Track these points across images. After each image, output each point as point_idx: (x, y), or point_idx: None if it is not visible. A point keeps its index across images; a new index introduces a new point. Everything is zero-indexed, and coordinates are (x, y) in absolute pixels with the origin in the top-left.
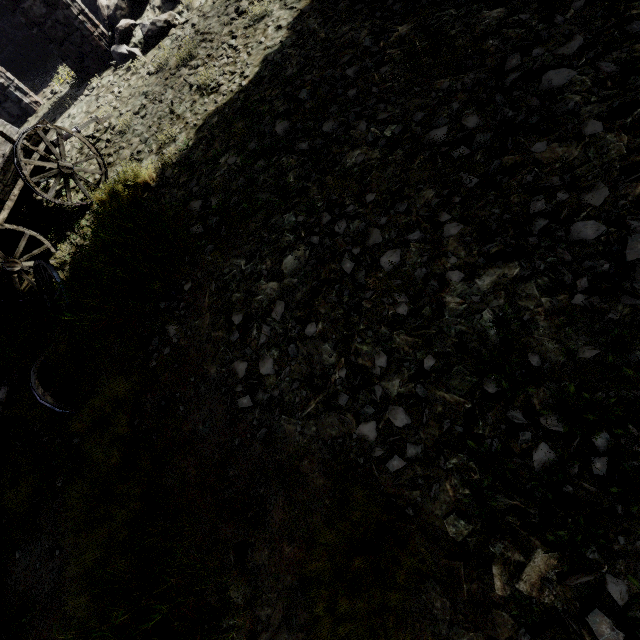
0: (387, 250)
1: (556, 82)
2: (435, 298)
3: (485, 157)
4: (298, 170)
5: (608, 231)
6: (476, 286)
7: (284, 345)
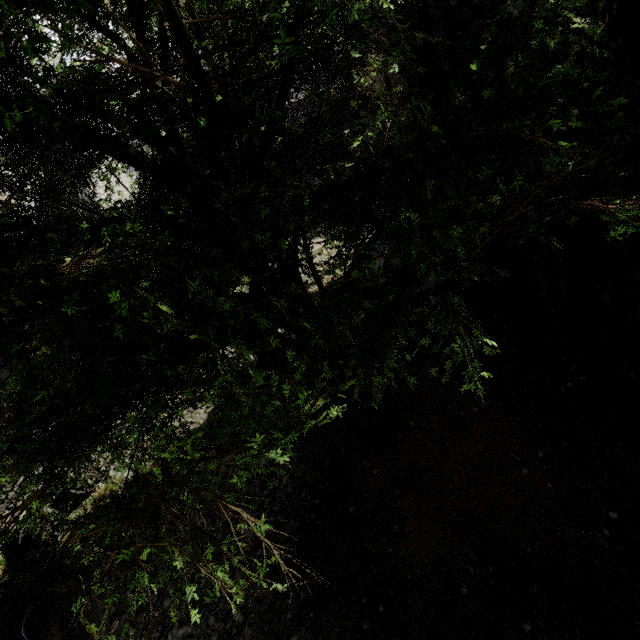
0: (169, 596)
1: (244, 531)
2: (168, 633)
3: (213, 560)
4: (168, 525)
5: (216, 623)
6: (179, 632)
7: (120, 635)
